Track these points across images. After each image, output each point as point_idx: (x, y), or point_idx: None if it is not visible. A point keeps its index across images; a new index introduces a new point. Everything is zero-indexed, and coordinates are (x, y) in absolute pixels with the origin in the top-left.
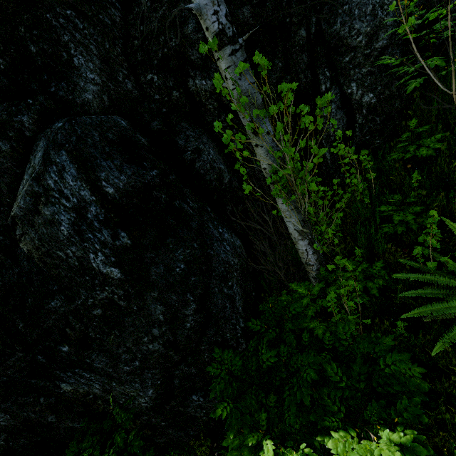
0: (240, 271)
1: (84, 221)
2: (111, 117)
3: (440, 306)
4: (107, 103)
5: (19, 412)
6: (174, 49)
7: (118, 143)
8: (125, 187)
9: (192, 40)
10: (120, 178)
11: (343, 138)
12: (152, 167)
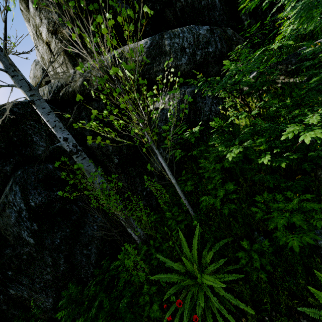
0: (101, 240)
1: (20, 217)
2: (45, 165)
3: (163, 275)
4: (48, 154)
5: None
6: (79, 131)
7: (43, 179)
8: (39, 203)
9: (86, 129)
10: (38, 198)
11: (161, 172)
12: (57, 190)
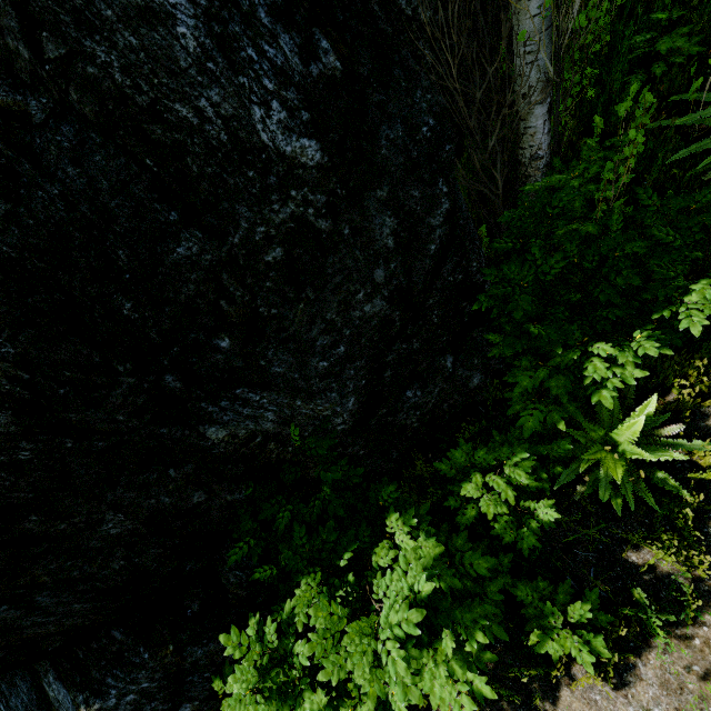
0: None
1: (234, 8)
2: None
3: None
4: None
5: (141, 501)
6: None
7: None
8: None
9: None
10: None
11: None
12: None
